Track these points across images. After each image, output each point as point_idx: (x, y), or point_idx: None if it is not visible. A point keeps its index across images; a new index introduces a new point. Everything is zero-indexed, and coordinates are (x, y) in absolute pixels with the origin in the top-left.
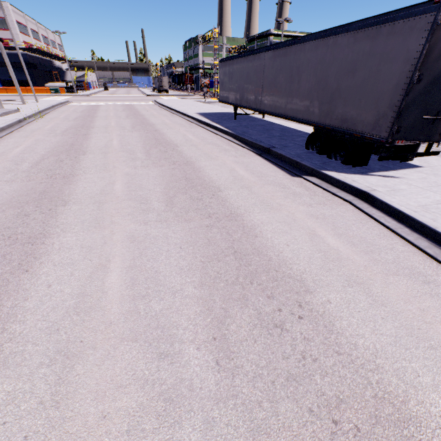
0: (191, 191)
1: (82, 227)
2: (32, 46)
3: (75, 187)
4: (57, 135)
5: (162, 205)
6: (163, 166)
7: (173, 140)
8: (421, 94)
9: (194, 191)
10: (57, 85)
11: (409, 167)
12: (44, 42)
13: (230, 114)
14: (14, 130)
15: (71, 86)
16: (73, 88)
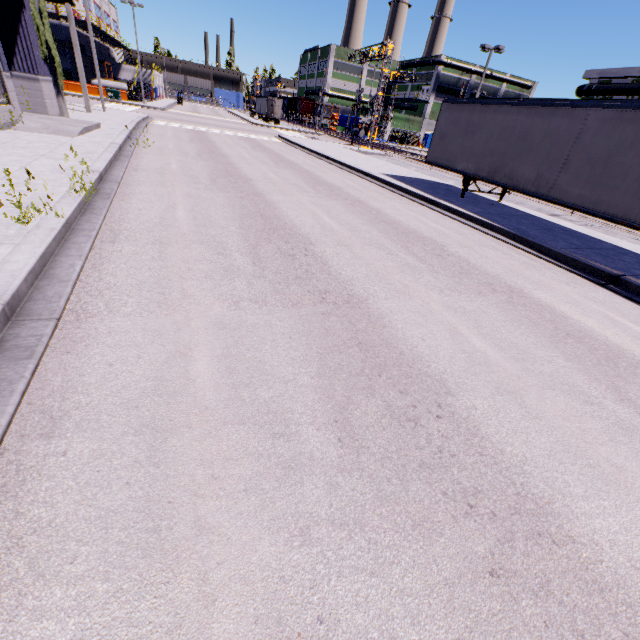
0: (627, 375)
1: (578, 479)
2: (80, 17)
3: (402, 334)
4: (211, 188)
5: (634, 414)
6: (484, 293)
7: (417, 229)
8: None
9: (630, 373)
10: (111, 84)
11: None
12: (95, 13)
13: (438, 185)
14: (126, 166)
15: (135, 90)
16: (140, 94)
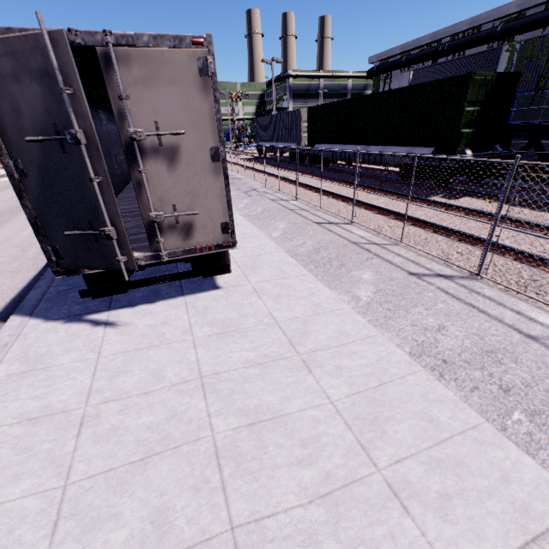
0: None
1: None
2: None
3: None
4: None
5: None
6: None
7: None
8: (44, 193)
9: None
10: None
11: (192, 292)
12: None
13: None
14: None
15: None
16: None
